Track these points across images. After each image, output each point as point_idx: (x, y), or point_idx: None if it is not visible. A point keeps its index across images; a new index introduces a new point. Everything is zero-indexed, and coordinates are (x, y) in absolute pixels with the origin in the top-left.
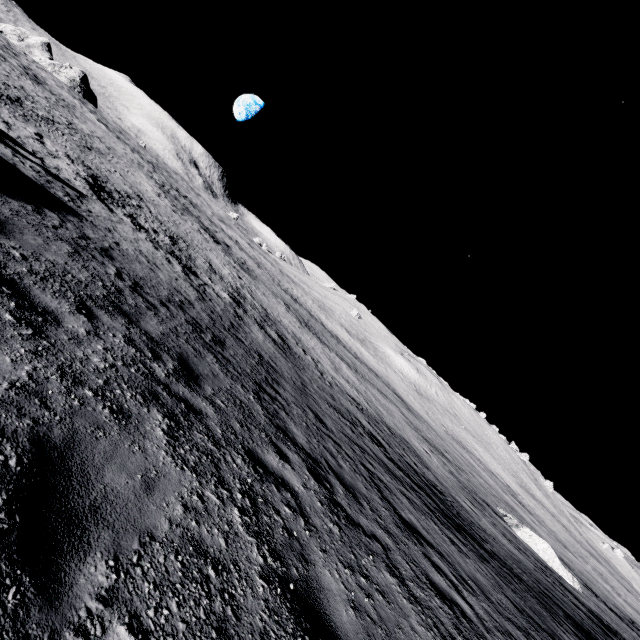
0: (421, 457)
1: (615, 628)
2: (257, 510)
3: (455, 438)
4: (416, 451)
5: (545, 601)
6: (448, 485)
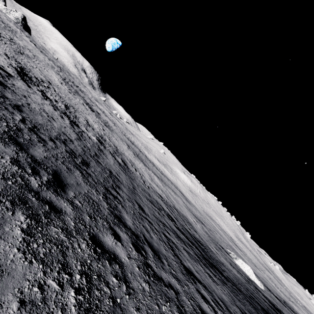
0: (192, 225)
1: (279, 308)
2: (91, 286)
3: (207, 214)
4: (190, 222)
5: (252, 302)
6: (205, 239)
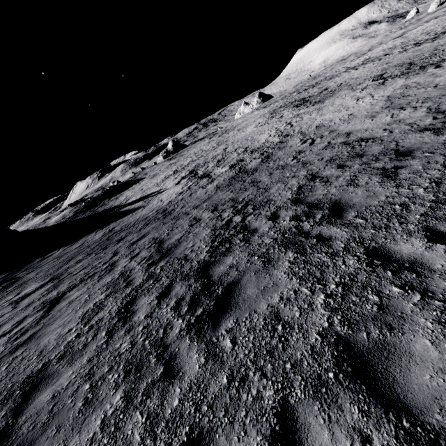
0: None
1: None
2: None
3: None
4: None
5: None
6: None
